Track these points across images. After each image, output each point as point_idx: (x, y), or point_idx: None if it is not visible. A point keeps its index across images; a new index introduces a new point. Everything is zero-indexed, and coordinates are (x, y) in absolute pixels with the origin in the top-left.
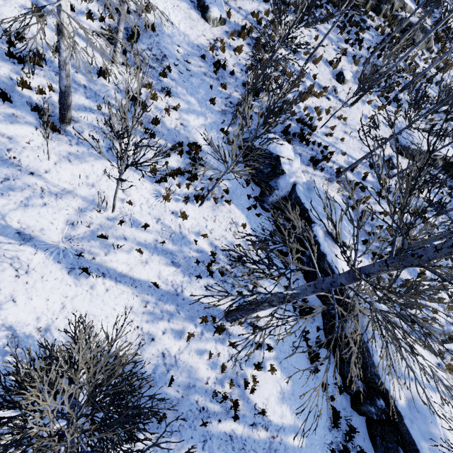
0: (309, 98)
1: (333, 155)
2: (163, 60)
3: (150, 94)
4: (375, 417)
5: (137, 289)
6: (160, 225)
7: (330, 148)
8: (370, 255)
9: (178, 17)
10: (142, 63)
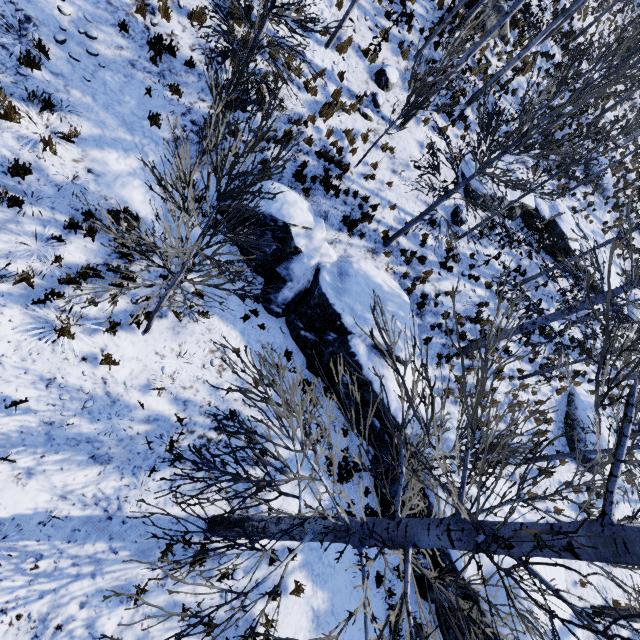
0: (335, 115)
1: (378, 210)
2: (24, 29)
3: None
4: (447, 605)
5: (10, 540)
6: (56, 390)
7: (373, 200)
8: (435, 359)
9: None
10: None
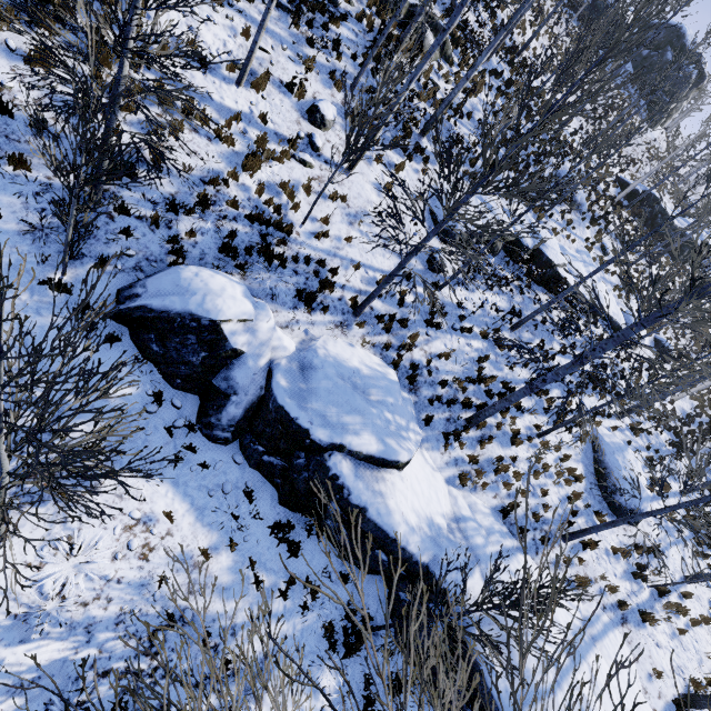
0: (264, 166)
1: (339, 273)
2: None
3: None
4: None
5: None
6: None
7: (331, 262)
8: (441, 440)
9: None
10: None
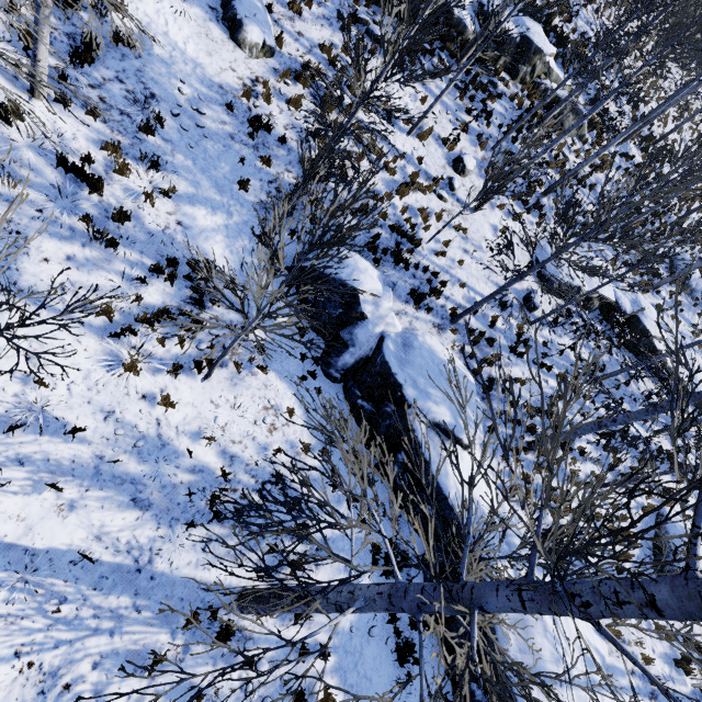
0: (411, 193)
1: (447, 286)
2: (148, 103)
3: (115, 163)
4: None
5: (40, 574)
6: (112, 424)
7: (443, 276)
8: (500, 451)
9: (183, 30)
10: (103, 103)
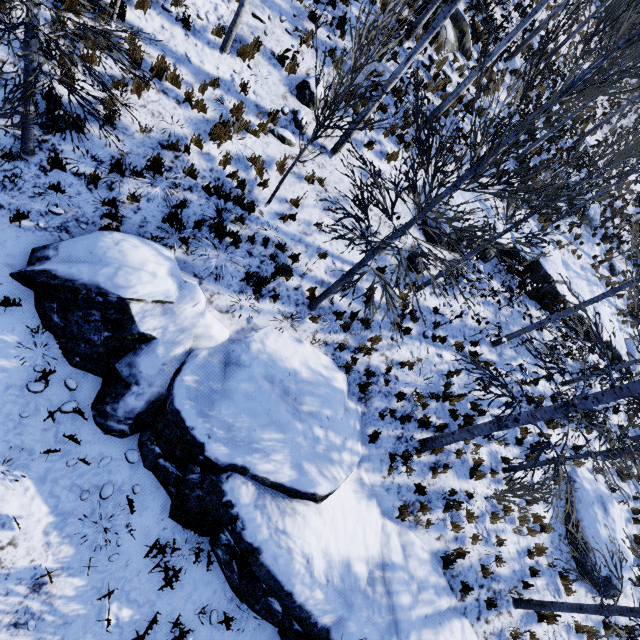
0: (236, 137)
1: (301, 260)
2: None
3: None
4: None
5: None
6: None
7: (294, 247)
8: (386, 462)
9: None
10: None
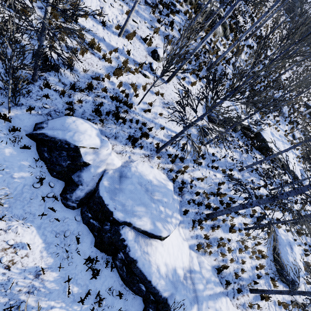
0: (124, 74)
1: (153, 130)
2: None
3: None
4: None
5: None
6: None
7: (150, 124)
8: (190, 224)
9: None
10: None
